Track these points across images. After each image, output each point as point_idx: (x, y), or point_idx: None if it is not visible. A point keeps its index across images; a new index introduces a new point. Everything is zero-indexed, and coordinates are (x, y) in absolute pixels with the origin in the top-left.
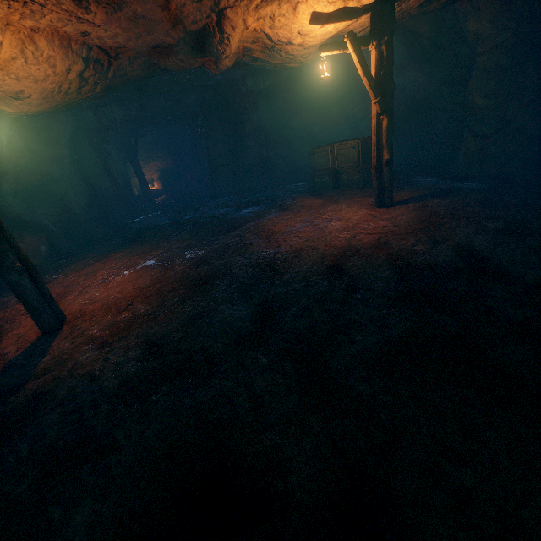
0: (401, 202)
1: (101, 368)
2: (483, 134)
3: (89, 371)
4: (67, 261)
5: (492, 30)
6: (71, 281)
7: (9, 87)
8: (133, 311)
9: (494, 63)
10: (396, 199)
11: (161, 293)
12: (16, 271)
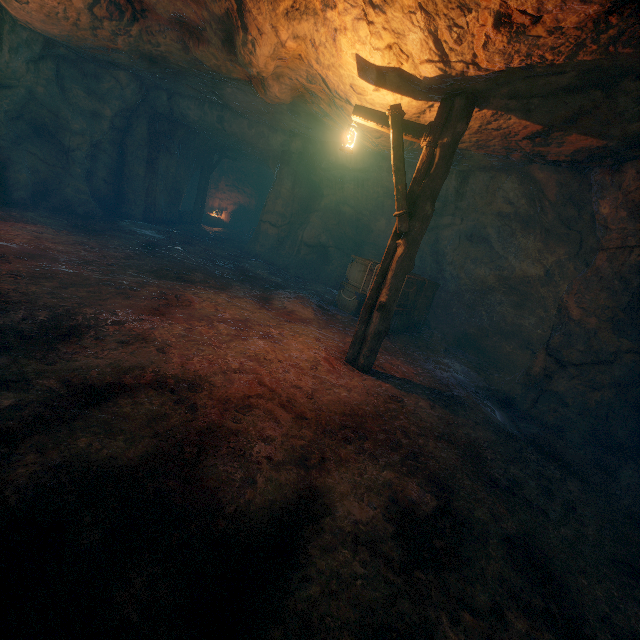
0: (385, 376)
1: None
2: (560, 357)
3: None
4: None
5: (627, 223)
6: None
7: None
8: None
9: (614, 270)
10: (386, 368)
11: None
12: None
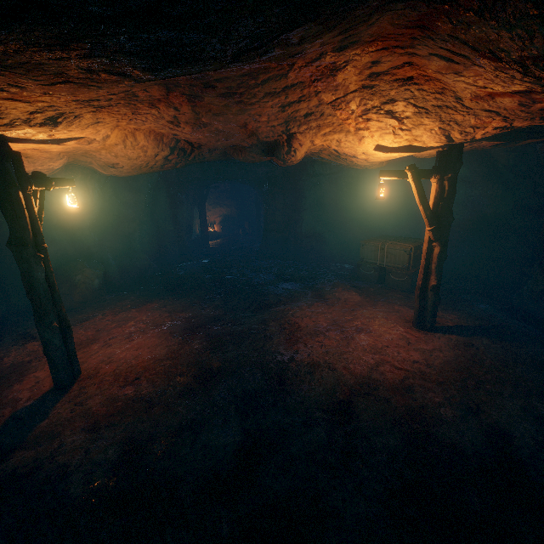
0: (445, 329)
1: (78, 463)
2: None
3: (67, 462)
4: (111, 298)
5: None
6: (105, 324)
7: (109, 160)
8: (137, 389)
9: None
10: (439, 322)
11: (169, 374)
12: (51, 330)
